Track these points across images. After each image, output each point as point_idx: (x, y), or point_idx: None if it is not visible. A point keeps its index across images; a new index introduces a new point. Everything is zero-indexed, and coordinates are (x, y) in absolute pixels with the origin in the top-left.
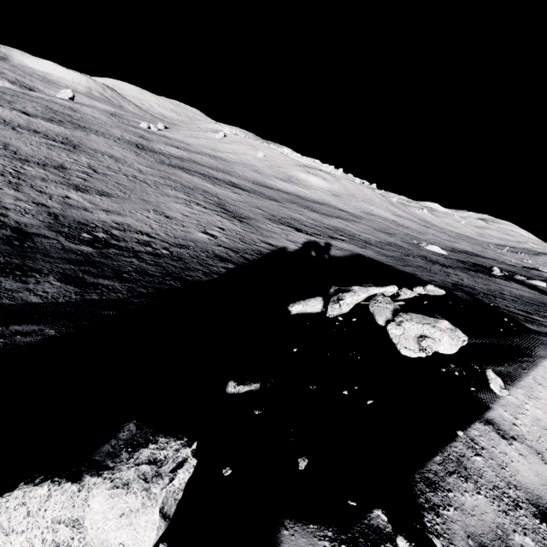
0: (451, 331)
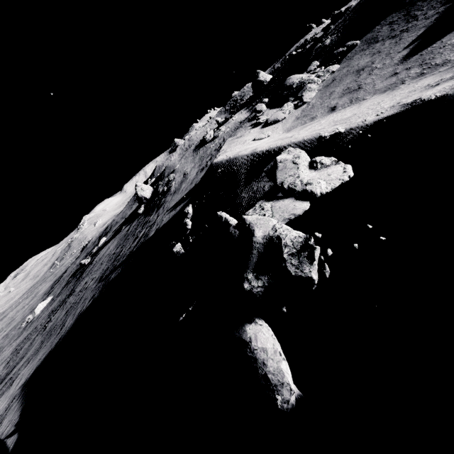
0: (290, 152)
